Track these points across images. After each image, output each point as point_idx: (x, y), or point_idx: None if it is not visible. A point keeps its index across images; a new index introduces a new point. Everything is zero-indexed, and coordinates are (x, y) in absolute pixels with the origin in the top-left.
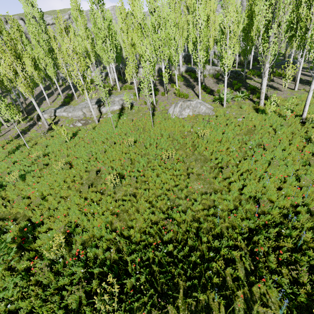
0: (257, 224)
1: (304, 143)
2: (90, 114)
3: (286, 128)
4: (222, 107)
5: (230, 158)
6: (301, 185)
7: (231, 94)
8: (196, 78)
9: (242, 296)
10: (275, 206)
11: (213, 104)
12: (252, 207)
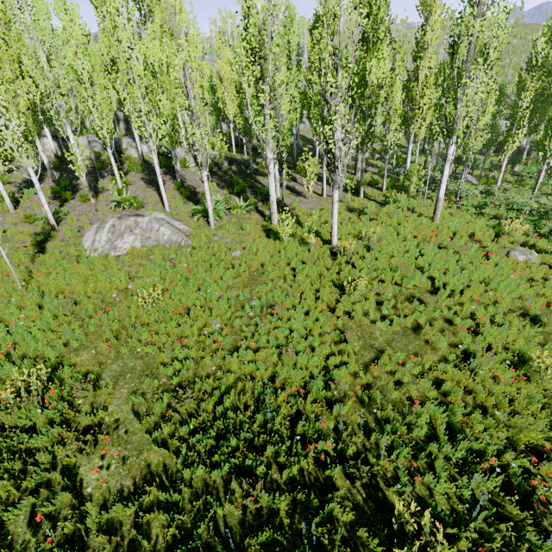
0: None
1: (334, 298)
2: None
3: (310, 268)
4: (208, 227)
5: (204, 354)
6: (334, 396)
7: (229, 201)
8: (171, 168)
9: None
10: (287, 478)
11: (190, 221)
12: (232, 508)
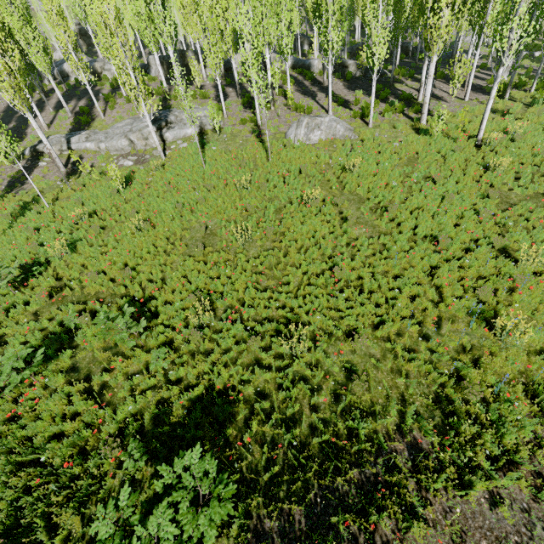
0: (438, 261)
1: (483, 169)
2: (143, 144)
3: (458, 154)
4: (366, 127)
5: (393, 196)
6: (481, 219)
7: (377, 107)
8: (314, 80)
9: (435, 318)
10: (455, 243)
11: (353, 122)
12: (430, 246)
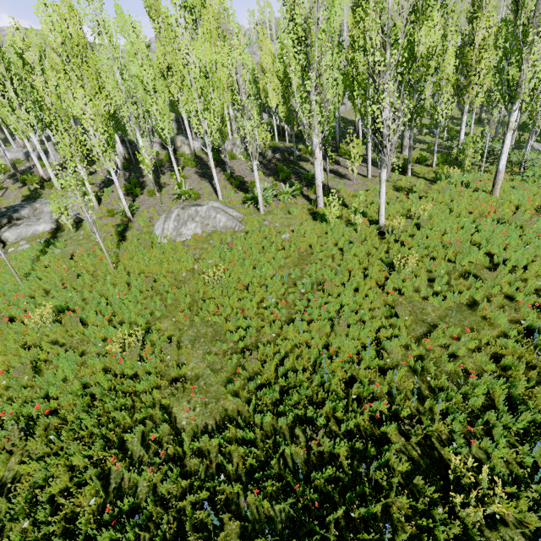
0: (305, 502)
1: (384, 274)
2: None
3: (358, 247)
4: (258, 213)
5: (264, 324)
6: (387, 364)
7: (275, 188)
8: (220, 161)
9: None
10: (344, 431)
11: (242, 208)
12: (298, 449)
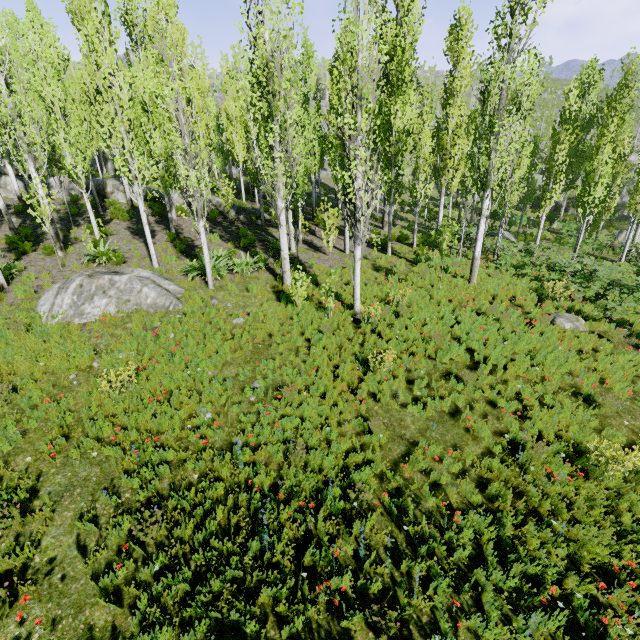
0: None
1: (356, 377)
2: None
3: (328, 338)
4: (205, 288)
5: (186, 456)
6: (355, 508)
7: (234, 257)
8: (166, 216)
9: None
10: (288, 636)
11: (184, 281)
12: None
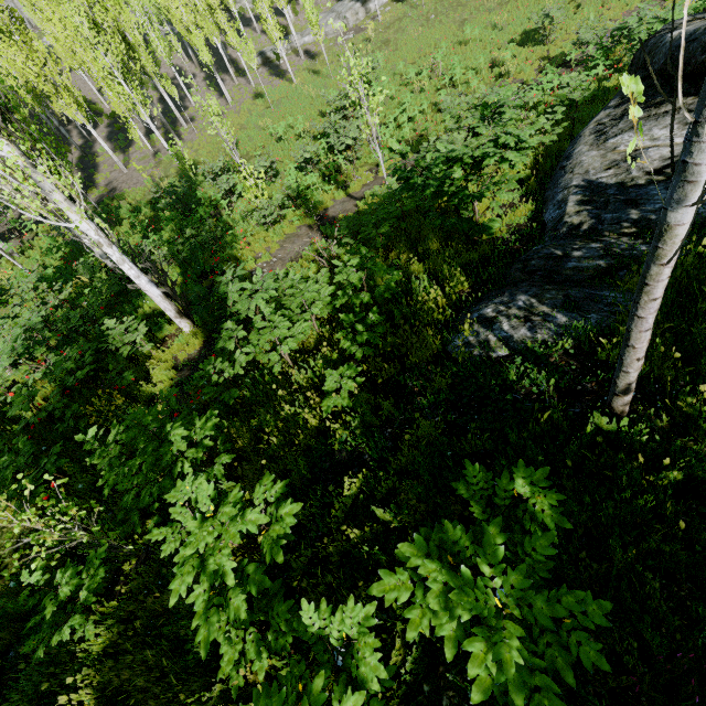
0: None
1: None
2: (354, 20)
3: None
4: None
5: None
6: None
7: None
8: None
9: None
10: None
11: None
12: None
